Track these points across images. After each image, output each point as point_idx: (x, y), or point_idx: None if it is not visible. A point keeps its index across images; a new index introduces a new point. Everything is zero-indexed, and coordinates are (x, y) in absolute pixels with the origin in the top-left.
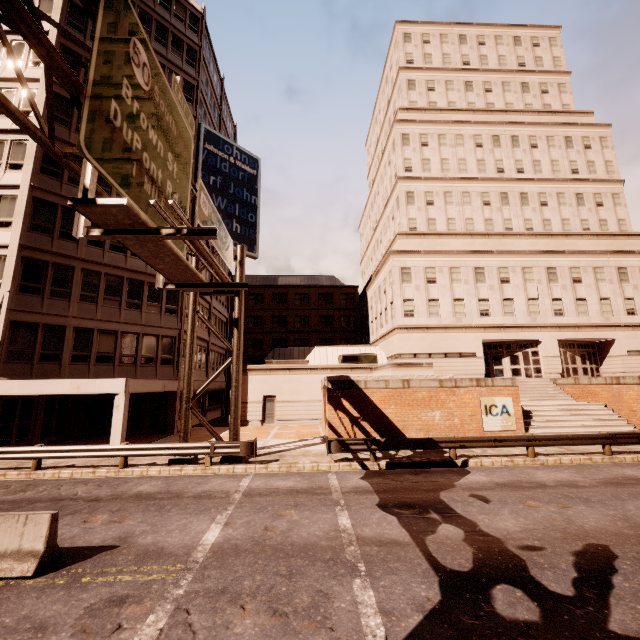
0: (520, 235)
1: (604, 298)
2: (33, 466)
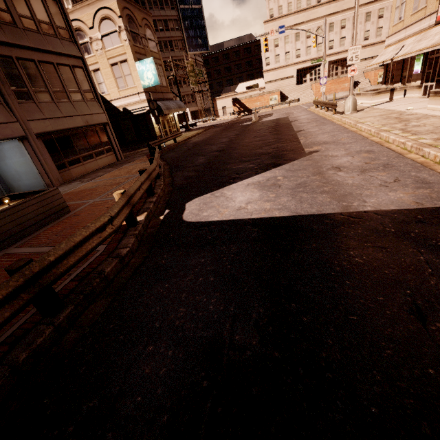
0: (322, 5)
1: None
2: None
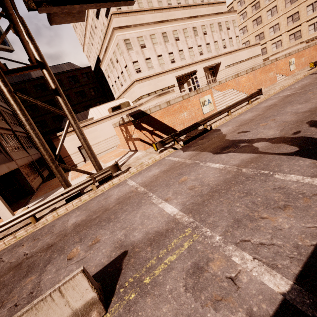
0: (177, 8)
1: (215, 41)
2: None
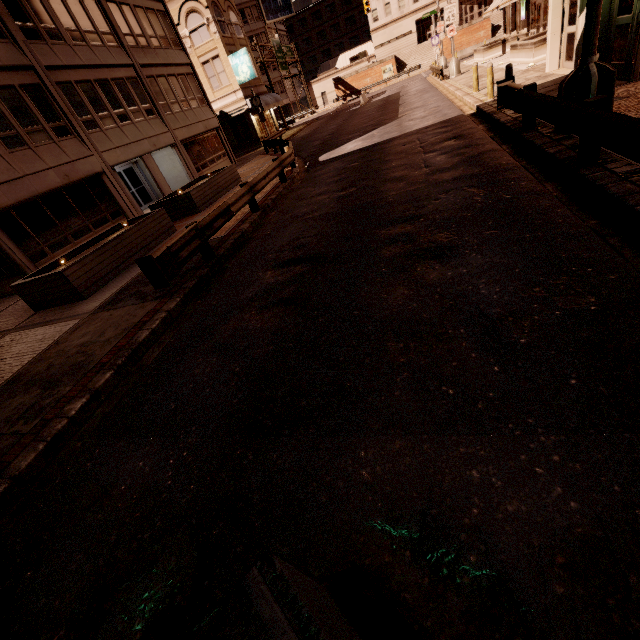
0: None
1: None
2: None
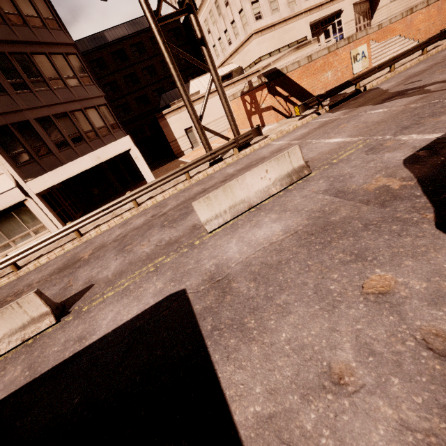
0: None
1: None
2: (135, 205)
